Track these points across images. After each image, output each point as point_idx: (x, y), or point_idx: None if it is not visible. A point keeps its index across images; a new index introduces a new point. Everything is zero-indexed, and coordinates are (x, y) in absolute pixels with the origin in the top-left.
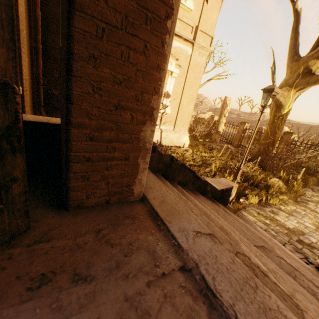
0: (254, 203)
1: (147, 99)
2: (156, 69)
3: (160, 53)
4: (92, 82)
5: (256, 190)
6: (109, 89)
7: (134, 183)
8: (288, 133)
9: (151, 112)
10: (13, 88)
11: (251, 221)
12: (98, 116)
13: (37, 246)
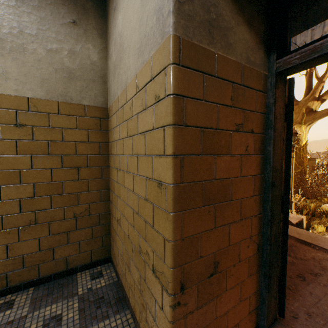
0: (322, 231)
1: None
2: None
3: None
4: None
5: (315, 219)
6: None
7: None
8: (311, 159)
9: None
10: None
11: None
12: None
13: None
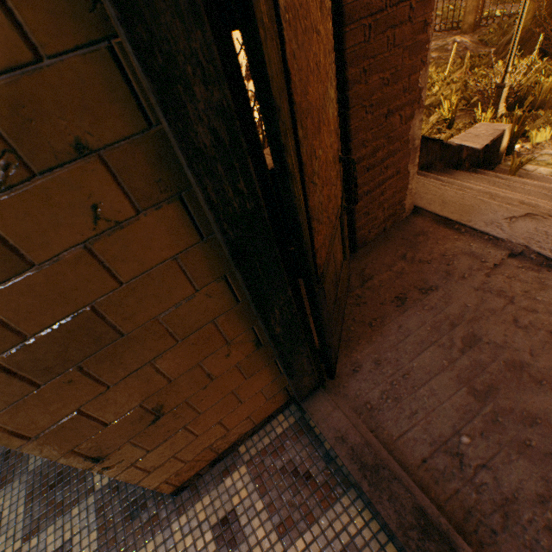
0: (544, 141)
1: (413, 82)
2: (422, 30)
3: (426, 2)
4: (364, 103)
5: (543, 115)
6: (378, 99)
7: (405, 196)
8: None
9: (419, 97)
10: (353, 160)
11: (546, 176)
12: (371, 140)
13: (367, 285)
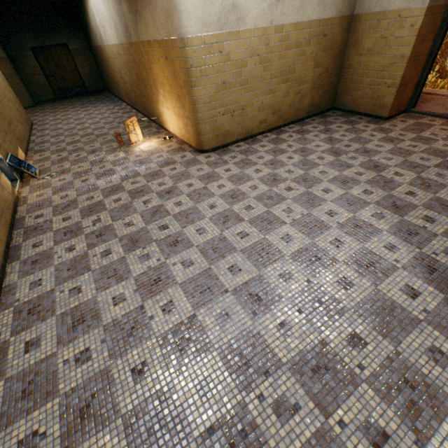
0: None
1: None
2: None
3: None
4: None
5: None
6: None
7: None
8: None
9: None
10: None
11: None
12: None
13: None
